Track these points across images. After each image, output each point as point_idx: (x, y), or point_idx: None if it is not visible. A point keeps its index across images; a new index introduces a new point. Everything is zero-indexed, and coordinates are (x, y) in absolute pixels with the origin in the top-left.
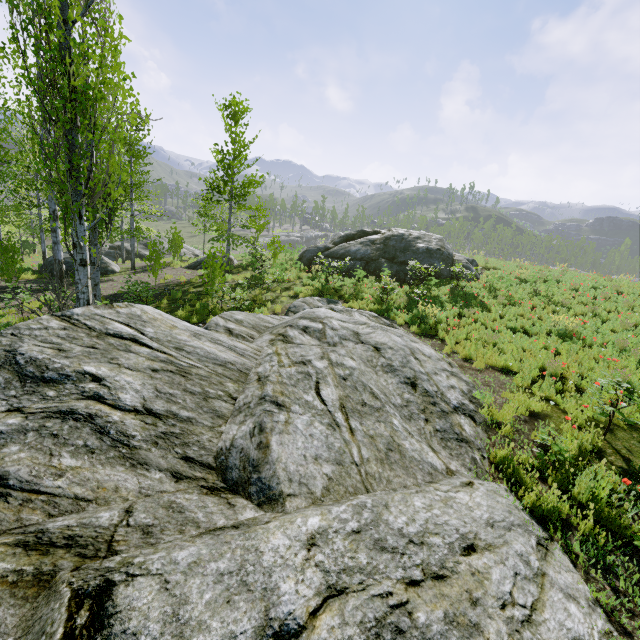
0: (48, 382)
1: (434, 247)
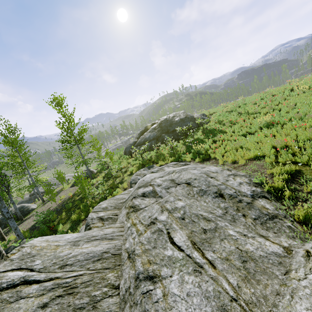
0: None
1: (183, 117)
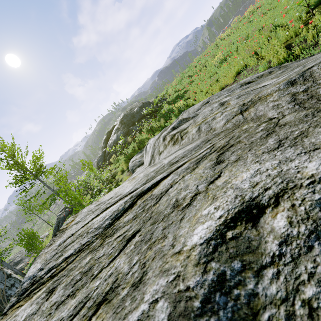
0: None
1: (141, 104)
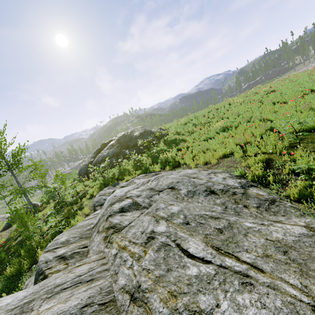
0: None
1: (142, 131)
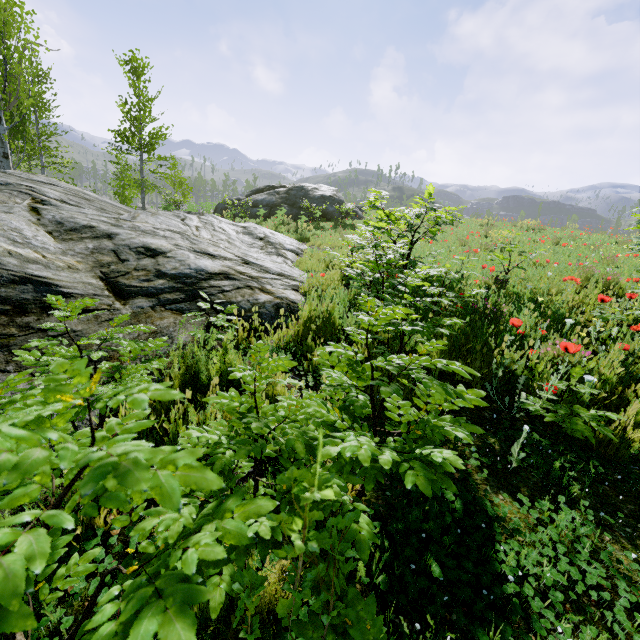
0: None
1: (327, 195)
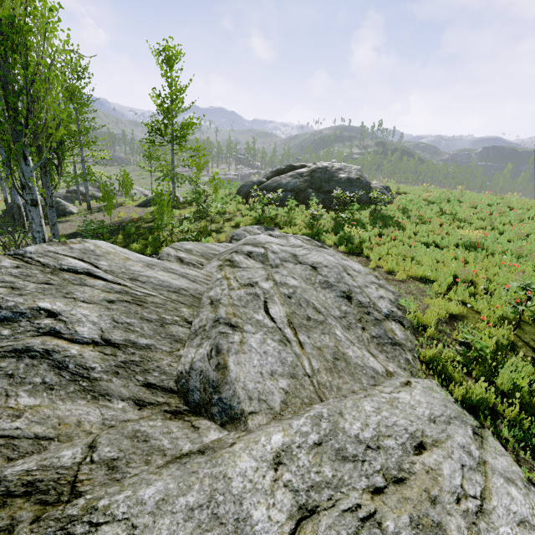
0: (2, 321)
1: (354, 177)
